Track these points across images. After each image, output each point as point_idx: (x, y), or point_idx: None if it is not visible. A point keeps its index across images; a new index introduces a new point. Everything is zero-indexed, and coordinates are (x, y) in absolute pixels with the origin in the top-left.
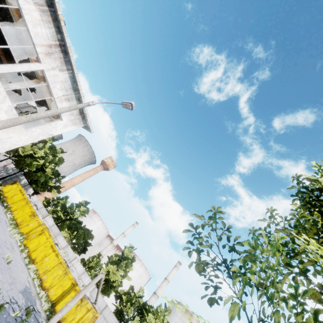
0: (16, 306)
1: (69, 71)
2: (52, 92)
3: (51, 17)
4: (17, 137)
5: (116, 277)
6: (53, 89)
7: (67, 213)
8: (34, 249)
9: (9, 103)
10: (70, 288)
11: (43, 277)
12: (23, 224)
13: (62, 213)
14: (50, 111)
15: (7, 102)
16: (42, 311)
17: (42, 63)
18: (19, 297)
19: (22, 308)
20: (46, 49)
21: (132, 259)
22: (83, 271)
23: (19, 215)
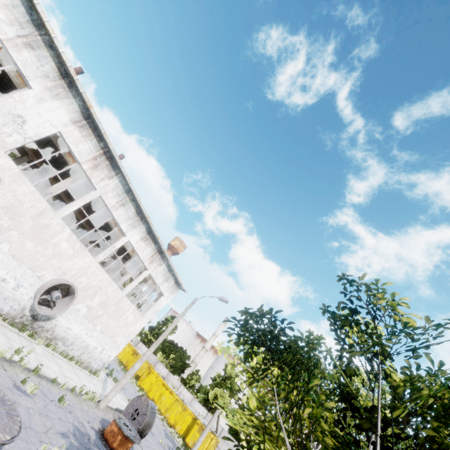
0: (171, 449)
1: (165, 262)
2: (156, 283)
3: (151, 239)
4: (139, 324)
5: (225, 400)
6: (156, 280)
7: (157, 335)
8: (149, 389)
9: (133, 307)
10: (192, 423)
11: (166, 415)
12: (129, 365)
13: (152, 335)
14: (174, 324)
15: (132, 307)
16: (180, 446)
17: (148, 270)
18: (168, 441)
19: (173, 449)
20: (150, 260)
21: (235, 376)
22: (192, 397)
23: (122, 355)
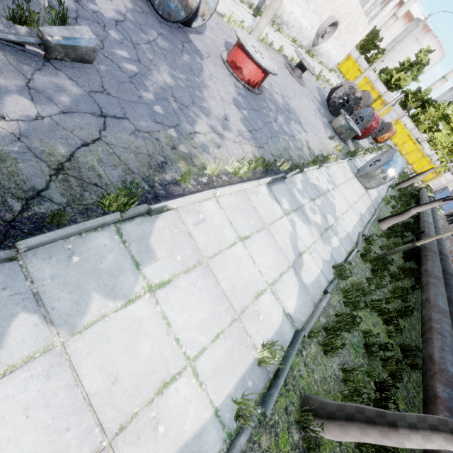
0: None
1: None
2: None
3: None
4: (364, 33)
5: (406, 83)
6: None
7: None
8: (346, 73)
9: (365, 21)
10: (377, 99)
11: None
12: None
13: None
14: (401, 42)
15: (364, 21)
16: None
17: None
18: None
19: None
20: None
21: (426, 62)
22: (376, 78)
23: None
